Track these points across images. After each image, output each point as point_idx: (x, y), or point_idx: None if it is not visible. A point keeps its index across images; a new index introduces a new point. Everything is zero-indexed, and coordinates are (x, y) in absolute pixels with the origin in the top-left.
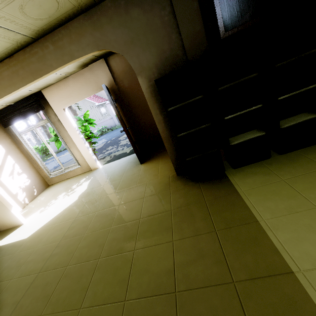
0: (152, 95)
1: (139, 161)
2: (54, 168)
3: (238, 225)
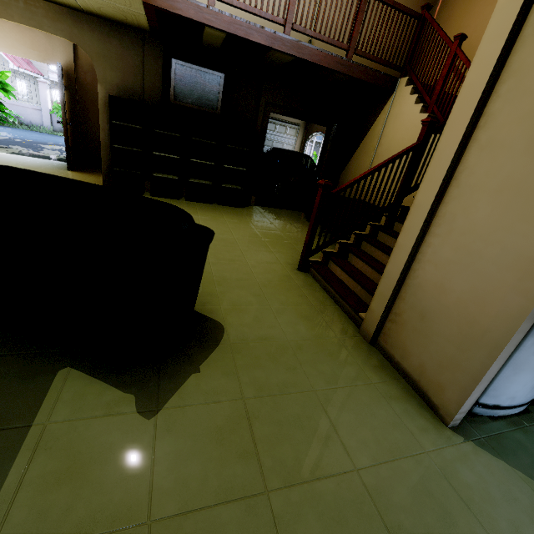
0: (106, 105)
1: (67, 166)
2: None
3: None
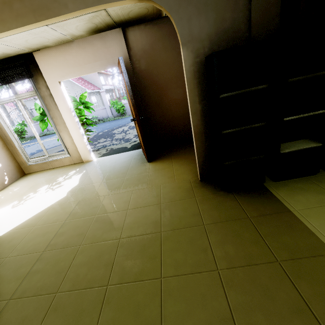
0: (195, 76)
1: (147, 158)
2: (30, 154)
3: (308, 256)
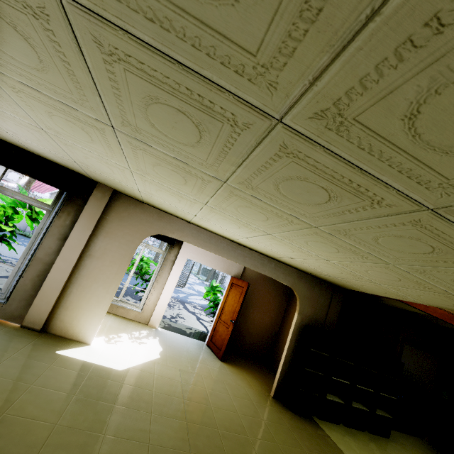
0: (297, 329)
1: (222, 357)
2: None
3: None
